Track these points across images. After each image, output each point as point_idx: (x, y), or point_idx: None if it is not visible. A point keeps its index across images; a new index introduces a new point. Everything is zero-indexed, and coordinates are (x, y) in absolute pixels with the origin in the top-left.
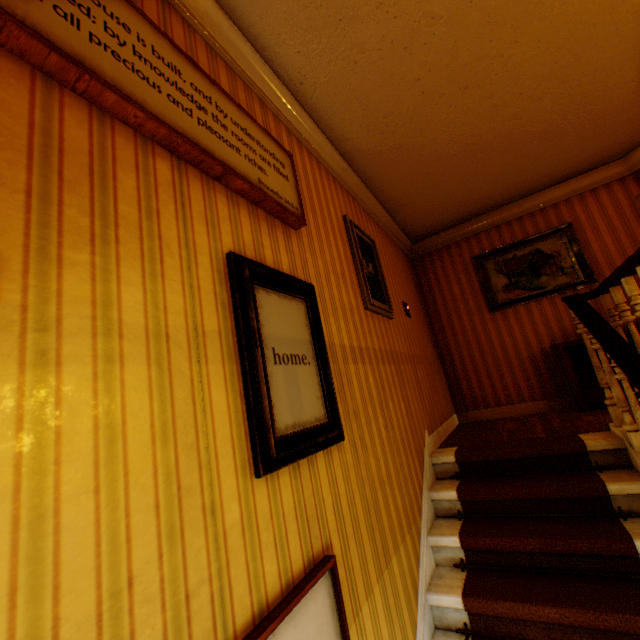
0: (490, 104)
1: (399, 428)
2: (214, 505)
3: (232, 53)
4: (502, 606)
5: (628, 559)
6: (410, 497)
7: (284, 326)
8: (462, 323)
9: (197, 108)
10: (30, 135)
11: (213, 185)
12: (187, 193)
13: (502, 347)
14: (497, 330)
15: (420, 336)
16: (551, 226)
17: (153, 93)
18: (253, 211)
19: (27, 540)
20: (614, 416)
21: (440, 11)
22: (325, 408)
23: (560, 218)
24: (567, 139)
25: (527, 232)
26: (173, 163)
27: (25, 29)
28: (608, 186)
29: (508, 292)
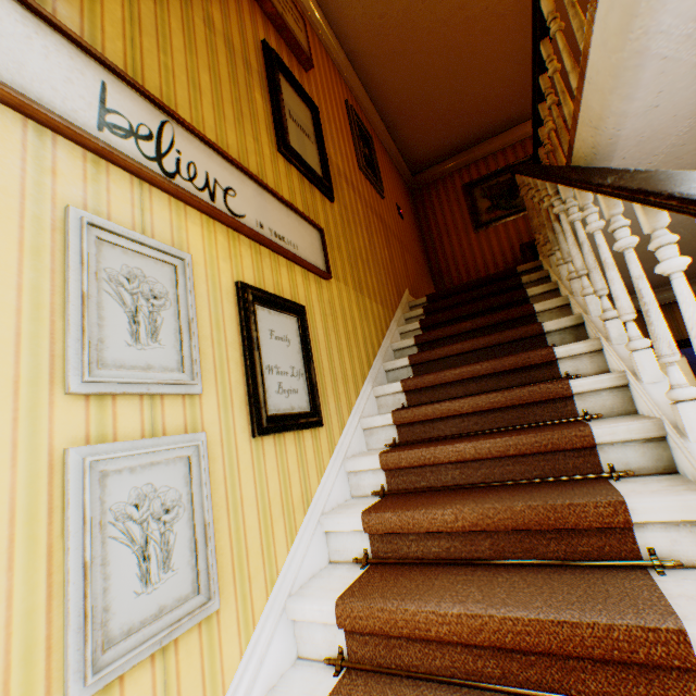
0: (463, 16)
1: (381, 258)
2: (257, 137)
3: None
4: (438, 332)
5: (523, 304)
6: (385, 296)
7: (296, 109)
8: (452, 244)
9: None
10: None
11: (253, 3)
12: None
13: (483, 261)
14: (480, 247)
15: (412, 242)
16: (528, 155)
17: None
18: (277, 37)
19: (189, 59)
20: (539, 251)
21: None
22: (322, 175)
23: None
24: None
25: (509, 162)
26: None
27: None
28: None
29: (490, 214)
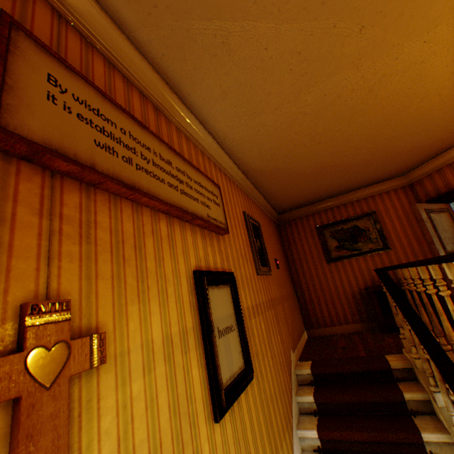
0: (332, 150)
1: (278, 354)
2: (198, 449)
3: (189, 129)
4: None
5: (418, 445)
6: (286, 404)
7: (221, 308)
8: (310, 269)
9: (179, 182)
10: (111, 238)
11: (184, 225)
12: (174, 237)
13: (335, 286)
14: (332, 275)
15: (284, 280)
16: (363, 211)
17: (162, 185)
18: (202, 233)
19: None
20: (405, 345)
21: (309, 111)
22: (243, 358)
23: (369, 207)
24: (373, 166)
25: (349, 213)
26: (167, 220)
27: (113, 180)
28: (395, 190)
29: (338, 251)
